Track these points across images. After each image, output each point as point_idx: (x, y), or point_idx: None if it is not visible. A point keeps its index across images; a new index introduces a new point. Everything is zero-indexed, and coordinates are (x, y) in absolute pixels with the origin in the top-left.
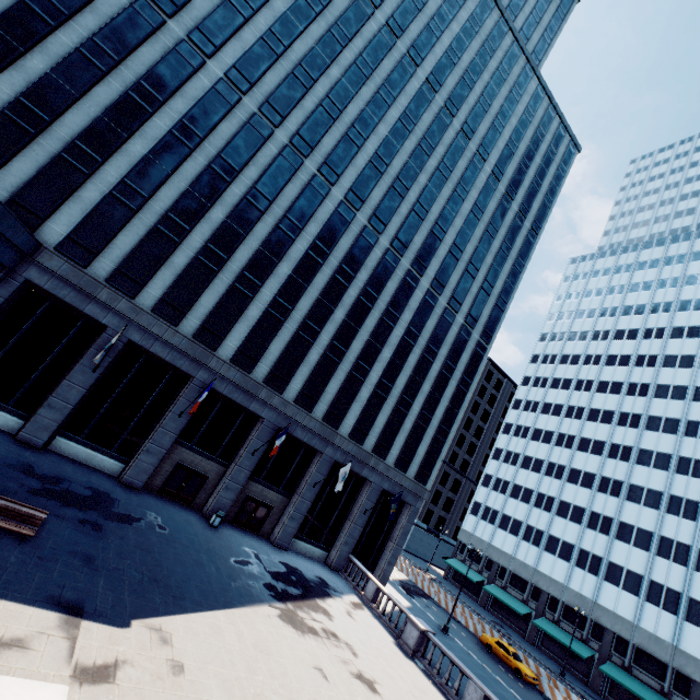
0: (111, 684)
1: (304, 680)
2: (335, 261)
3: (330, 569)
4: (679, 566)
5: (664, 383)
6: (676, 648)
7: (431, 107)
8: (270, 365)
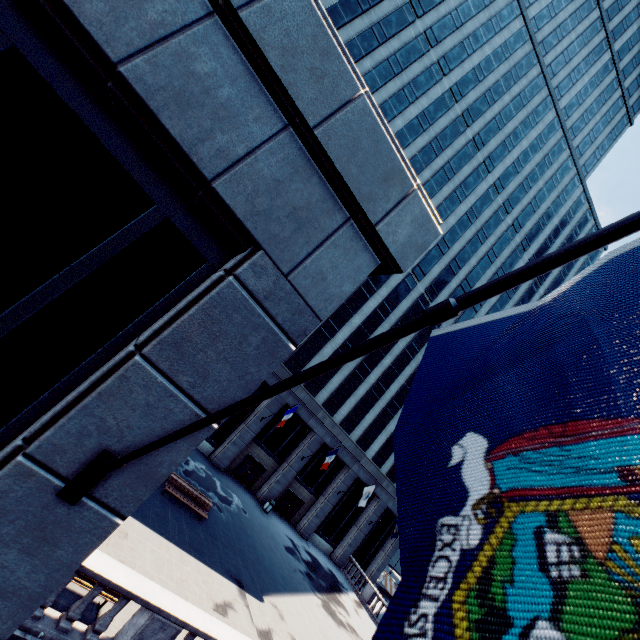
0: None
1: None
2: (393, 319)
3: (334, 563)
4: None
5: None
6: None
7: (492, 205)
8: (330, 393)
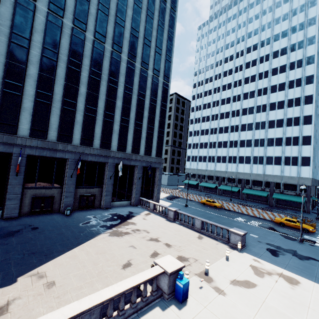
0: (4, 314)
1: (124, 254)
2: (64, 57)
3: (133, 206)
4: (262, 147)
5: (247, 76)
6: (264, 174)
7: None
8: (56, 131)
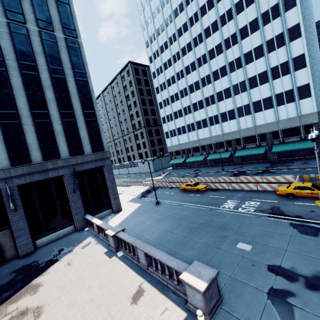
0: None
1: None
2: None
3: (79, 231)
4: (244, 93)
5: (202, 4)
6: (255, 126)
7: None
8: None
